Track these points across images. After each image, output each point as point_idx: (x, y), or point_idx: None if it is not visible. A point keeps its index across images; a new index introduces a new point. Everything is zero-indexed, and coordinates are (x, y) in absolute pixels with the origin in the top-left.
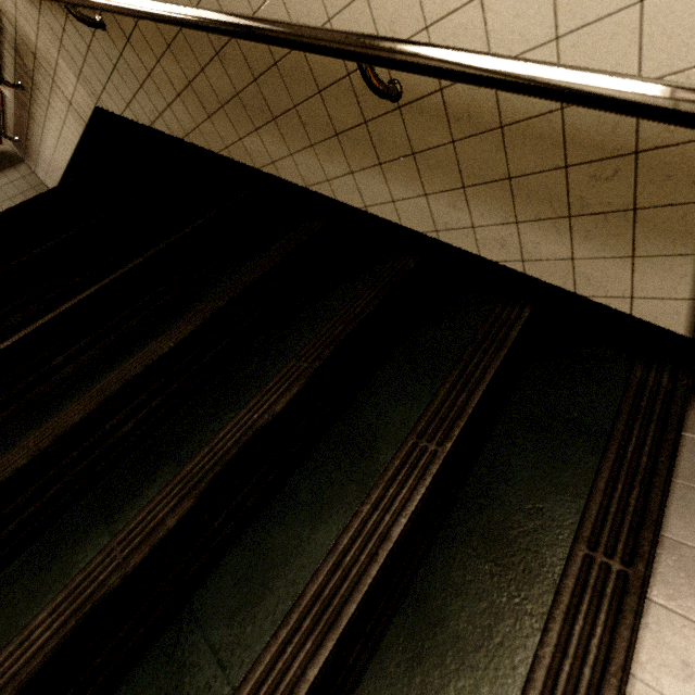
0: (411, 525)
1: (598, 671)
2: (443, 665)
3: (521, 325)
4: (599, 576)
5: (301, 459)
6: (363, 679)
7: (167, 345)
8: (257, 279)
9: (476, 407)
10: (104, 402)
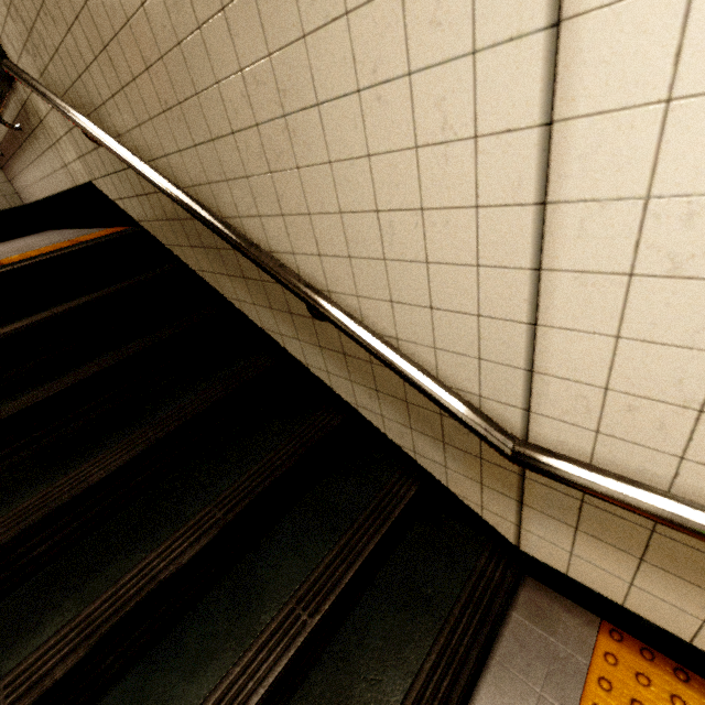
0: (266, 696)
1: None
2: None
3: (405, 503)
4: None
5: (197, 600)
6: None
7: (99, 476)
8: (199, 413)
9: (348, 583)
10: (25, 530)
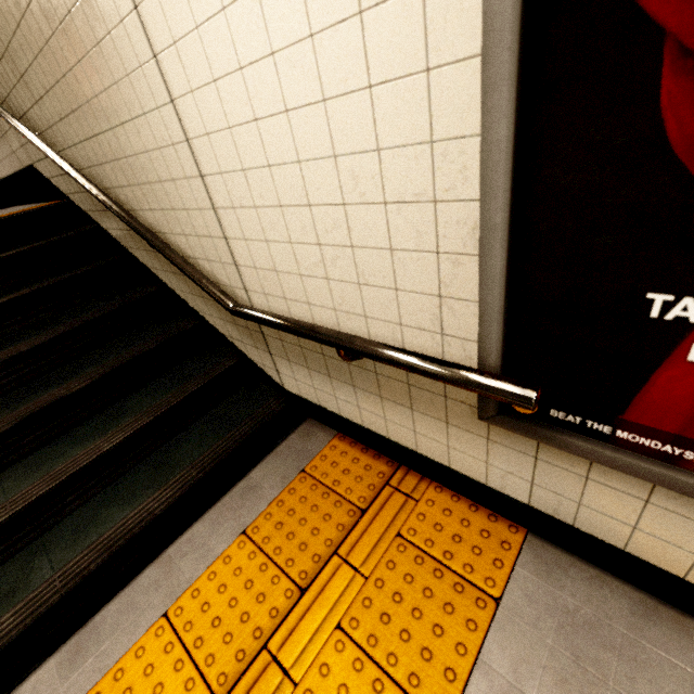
0: (114, 448)
1: (160, 505)
2: (110, 506)
3: (225, 369)
4: (186, 476)
5: (88, 419)
6: (75, 512)
7: (26, 348)
8: (97, 318)
9: (175, 404)
10: None
